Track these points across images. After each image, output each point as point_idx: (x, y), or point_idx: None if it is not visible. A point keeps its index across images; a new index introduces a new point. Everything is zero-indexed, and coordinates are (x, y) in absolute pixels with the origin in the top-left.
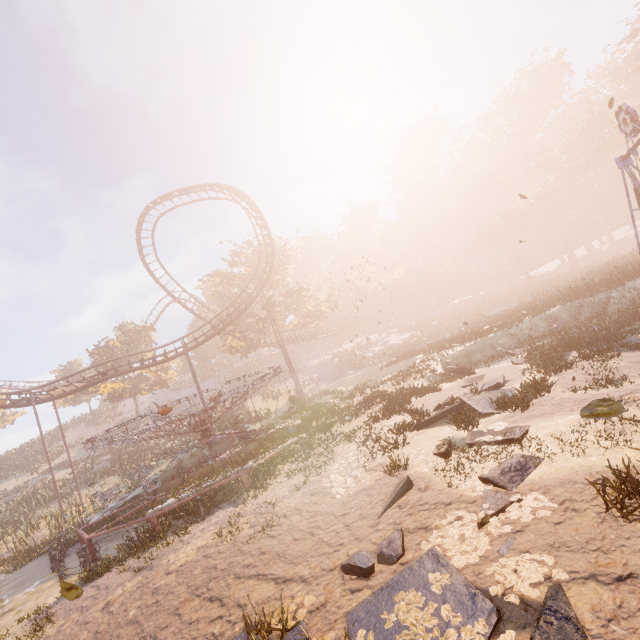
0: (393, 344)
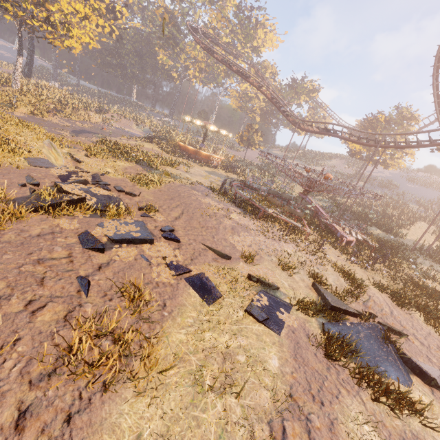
0: None
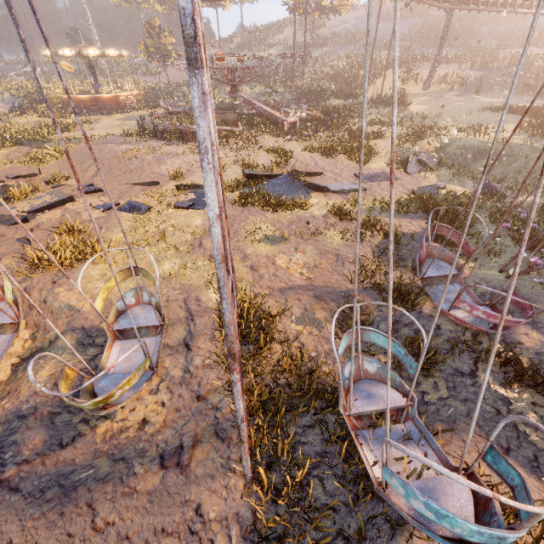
0: None
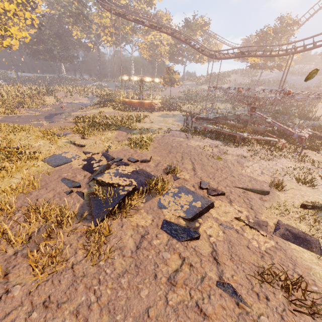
0: None
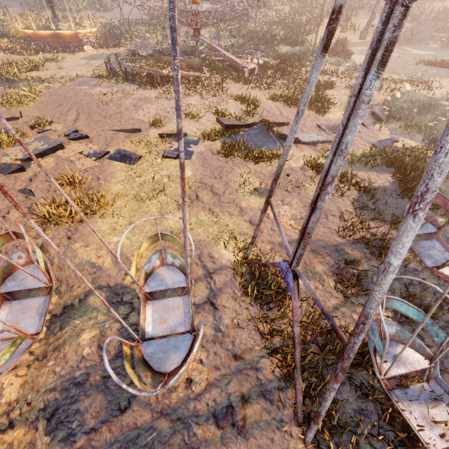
0: None
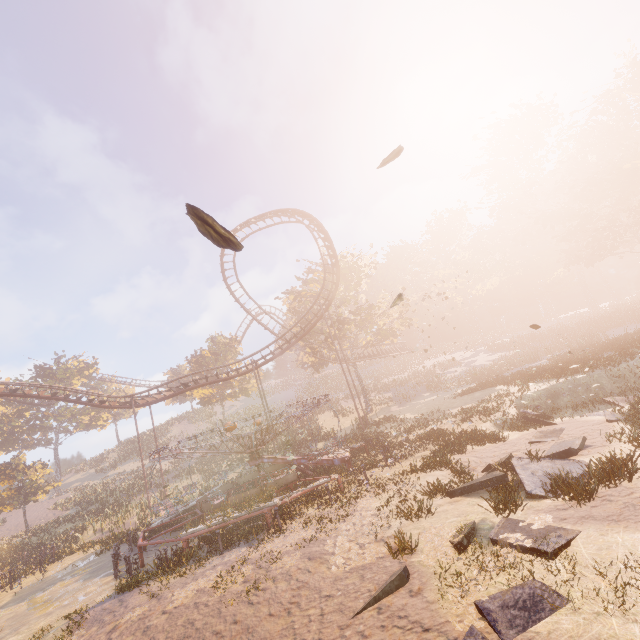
0: (479, 365)
